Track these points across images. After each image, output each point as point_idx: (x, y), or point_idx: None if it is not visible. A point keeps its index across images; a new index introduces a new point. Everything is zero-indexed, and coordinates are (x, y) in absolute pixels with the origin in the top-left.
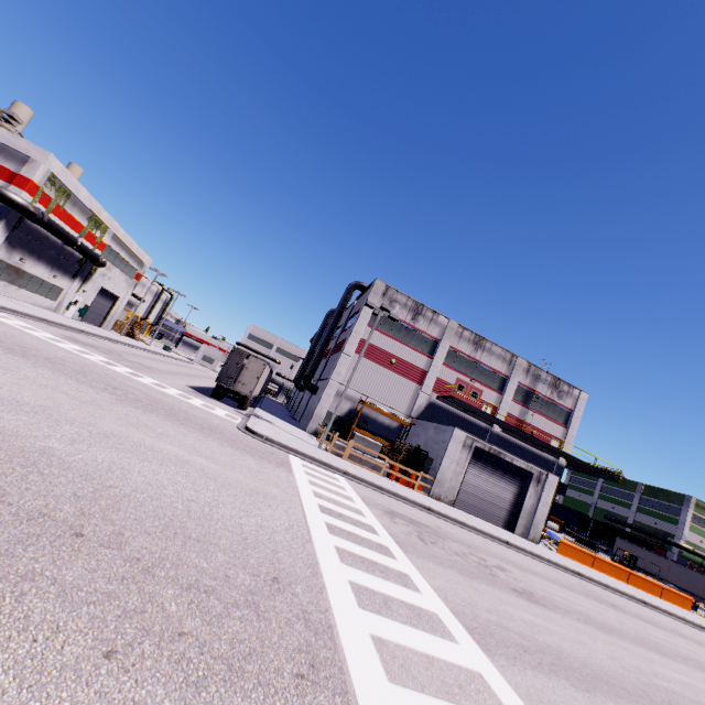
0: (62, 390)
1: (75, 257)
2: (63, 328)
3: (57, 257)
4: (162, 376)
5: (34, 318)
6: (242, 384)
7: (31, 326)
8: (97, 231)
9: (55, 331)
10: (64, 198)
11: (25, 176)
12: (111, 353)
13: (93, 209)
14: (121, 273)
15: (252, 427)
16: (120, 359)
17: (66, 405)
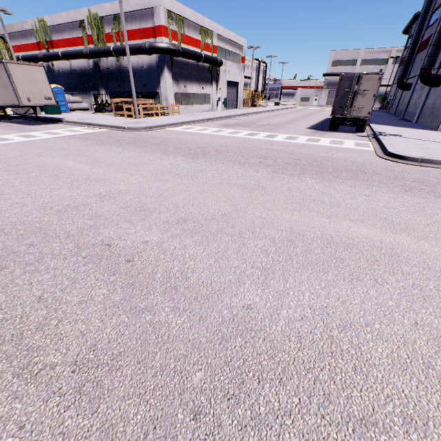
0: (232, 182)
1: (205, 68)
2: (219, 120)
3: (198, 74)
4: (286, 128)
5: (204, 121)
6: (358, 109)
7: (203, 128)
8: (208, 40)
9: (215, 124)
10: (181, 26)
11: (158, 25)
12: (249, 124)
13: (198, 23)
14: (232, 64)
15: (397, 152)
16: (256, 127)
17: (241, 203)
